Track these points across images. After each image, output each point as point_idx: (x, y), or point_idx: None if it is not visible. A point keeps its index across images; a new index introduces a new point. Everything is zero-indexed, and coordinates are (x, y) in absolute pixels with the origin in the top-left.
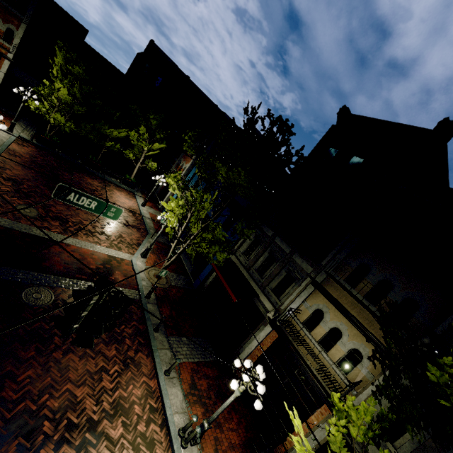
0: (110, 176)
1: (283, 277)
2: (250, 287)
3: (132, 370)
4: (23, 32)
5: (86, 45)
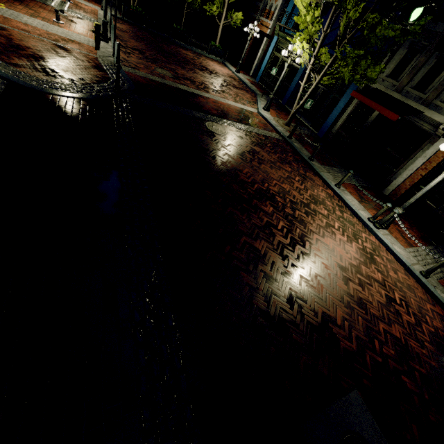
0: (196, 48)
1: None
2: (409, 107)
3: (309, 182)
4: None
5: None
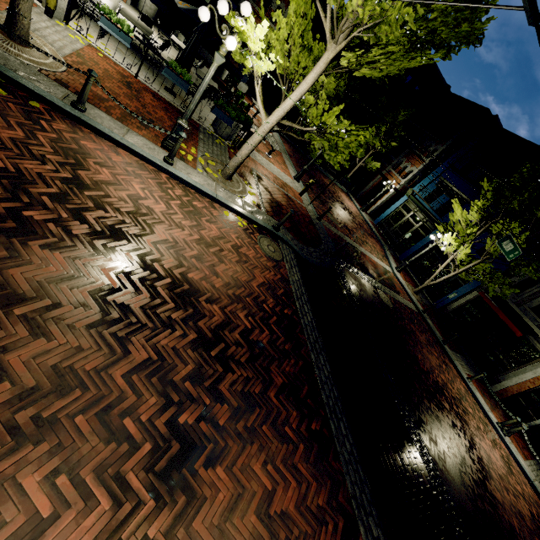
0: (328, 173)
1: None
2: (527, 325)
3: (450, 371)
4: None
5: None
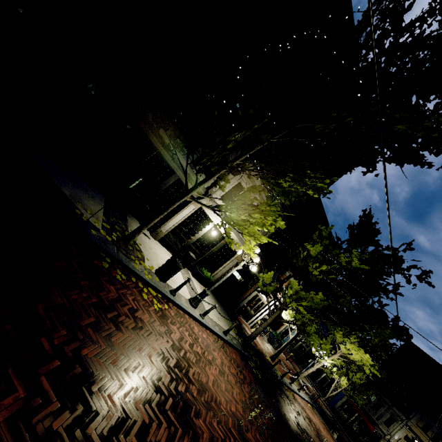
0: None
1: (388, 417)
2: (372, 418)
3: None
4: None
5: None
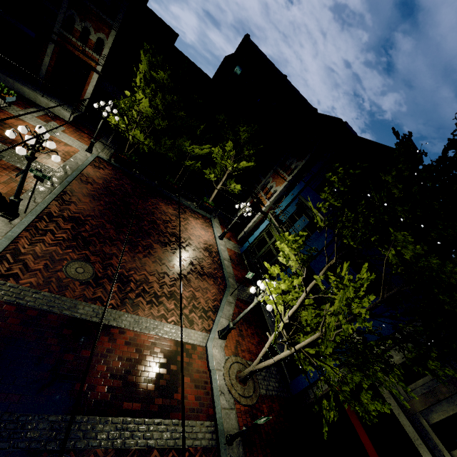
0: (186, 199)
1: None
2: None
3: None
4: (113, 40)
5: (175, 49)
